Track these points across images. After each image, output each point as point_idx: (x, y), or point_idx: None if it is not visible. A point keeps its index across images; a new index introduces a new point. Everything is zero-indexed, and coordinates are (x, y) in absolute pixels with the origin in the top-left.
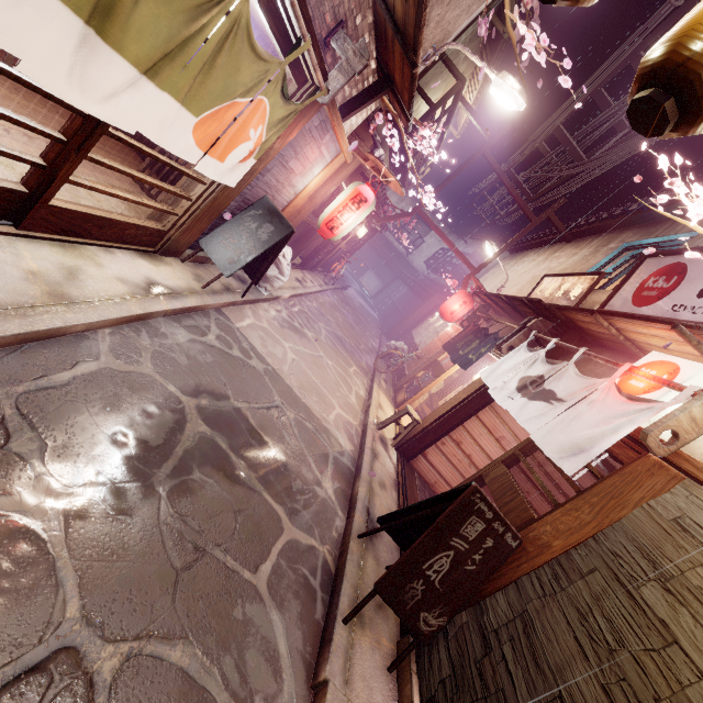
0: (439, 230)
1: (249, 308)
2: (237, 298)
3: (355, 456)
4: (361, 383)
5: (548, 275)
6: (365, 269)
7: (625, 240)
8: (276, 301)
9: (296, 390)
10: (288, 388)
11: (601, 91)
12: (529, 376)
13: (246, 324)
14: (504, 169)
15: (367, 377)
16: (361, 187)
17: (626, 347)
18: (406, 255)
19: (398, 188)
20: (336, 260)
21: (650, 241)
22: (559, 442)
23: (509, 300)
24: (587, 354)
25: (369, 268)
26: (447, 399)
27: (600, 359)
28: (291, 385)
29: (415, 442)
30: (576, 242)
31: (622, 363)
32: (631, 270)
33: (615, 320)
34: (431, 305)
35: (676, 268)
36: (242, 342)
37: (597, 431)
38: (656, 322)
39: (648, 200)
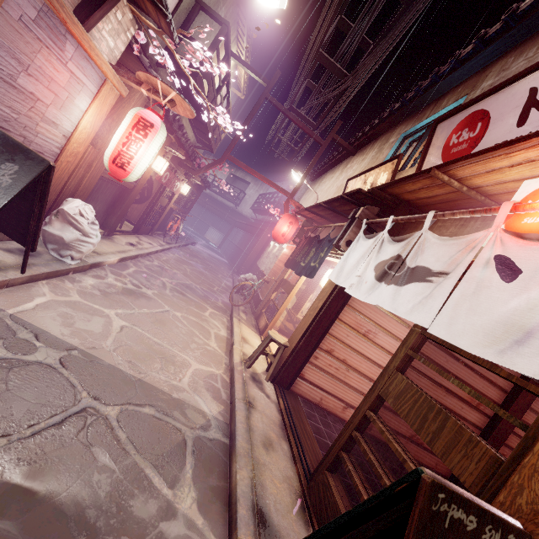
0: (250, 168)
1: (46, 283)
2: (12, 275)
3: (226, 418)
4: (221, 323)
5: (351, 178)
6: (206, 227)
7: (401, 132)
8: (98, 268)
9: (124, 367)
10: (110, 369)
11: (342, 18)
12: (383, 260)
13: (34, 305)
14: (287, 107)
15: (226, 315)
16: (141, 111)
17: (463, 202)
18: (235, 207)
19: (185, 107)
20: (170, 220)
21: (423, 123)
22: (480, 328)
23: (328, 205)
24: (439, 215)
25: (209, 225)
26: (303, 310)
27: (461, 214)
28: (116, 362)
29: (289, 367)
30: (360, 152)
31: (468, 217)
32: (428, 139)
33: (458, 167)
34: (265, 238)
35: (474, 117)
36: (17, 332)
37: (534, 296)
38: (528, 138)
39: (407, 95)
